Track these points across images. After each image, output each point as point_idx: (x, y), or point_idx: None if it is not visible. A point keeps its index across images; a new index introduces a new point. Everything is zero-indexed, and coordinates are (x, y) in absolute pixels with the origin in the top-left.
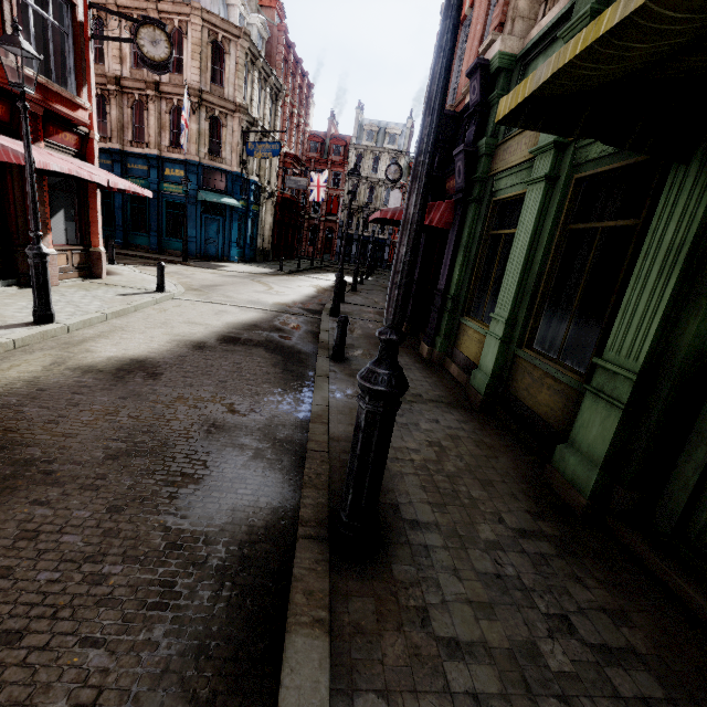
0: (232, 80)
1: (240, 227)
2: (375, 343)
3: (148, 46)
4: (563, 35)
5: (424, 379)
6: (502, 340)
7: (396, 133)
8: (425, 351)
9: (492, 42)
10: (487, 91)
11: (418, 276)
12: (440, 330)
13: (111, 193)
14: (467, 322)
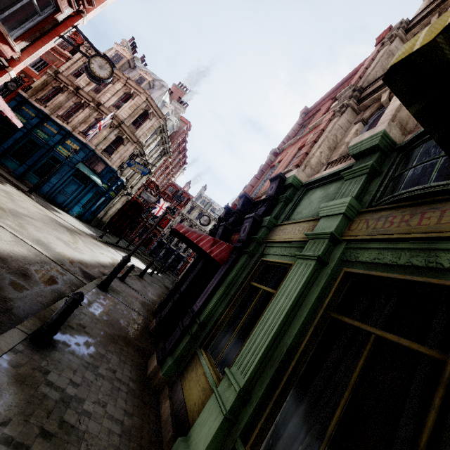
0: (144, 130)
1: (94, 198)
2: (111, 333)
3: (96, 66)
4: (345, 175)
5: (122, 417)
6: (226, 417)
7: (216, 208)
8: (152, 367)
9: (290, 170)
10: (280, 192)
11: (184, 289)
12: (175, 350)
13: (17, 129)
14: (202, 357)
